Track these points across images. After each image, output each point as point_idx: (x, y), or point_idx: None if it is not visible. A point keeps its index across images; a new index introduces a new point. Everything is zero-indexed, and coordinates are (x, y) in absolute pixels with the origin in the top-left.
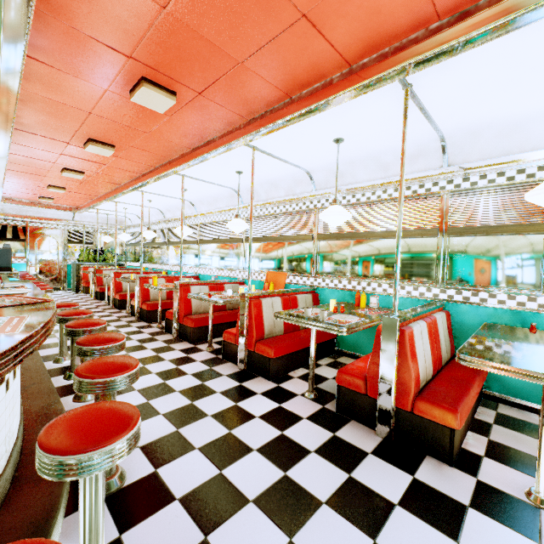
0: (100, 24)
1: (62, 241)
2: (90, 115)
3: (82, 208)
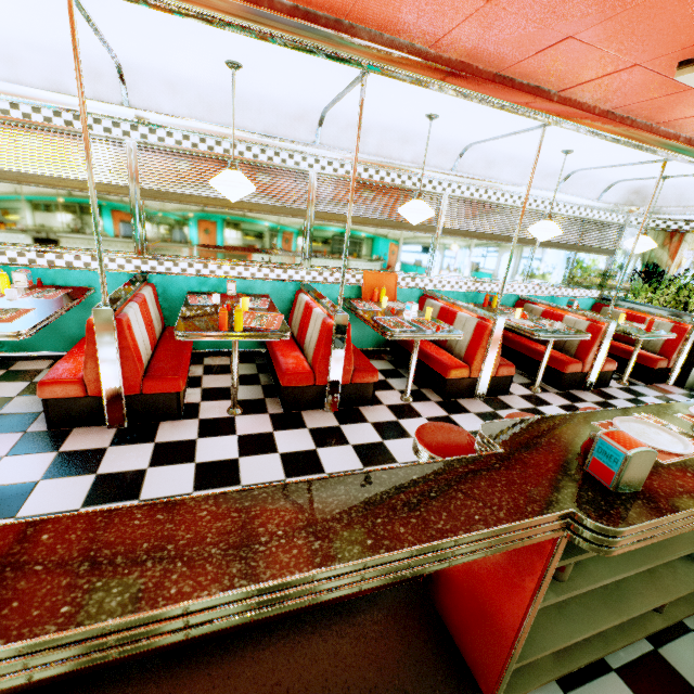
0: None
1: None
2: None
3: None
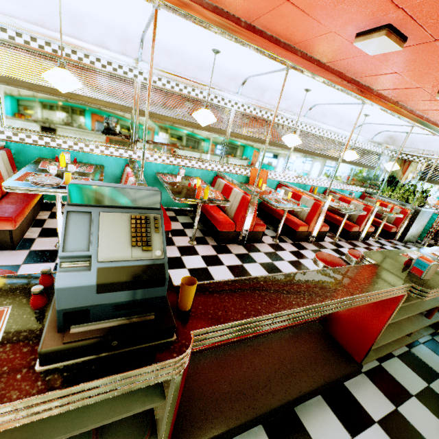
0: None
1: None
2: None
3: None
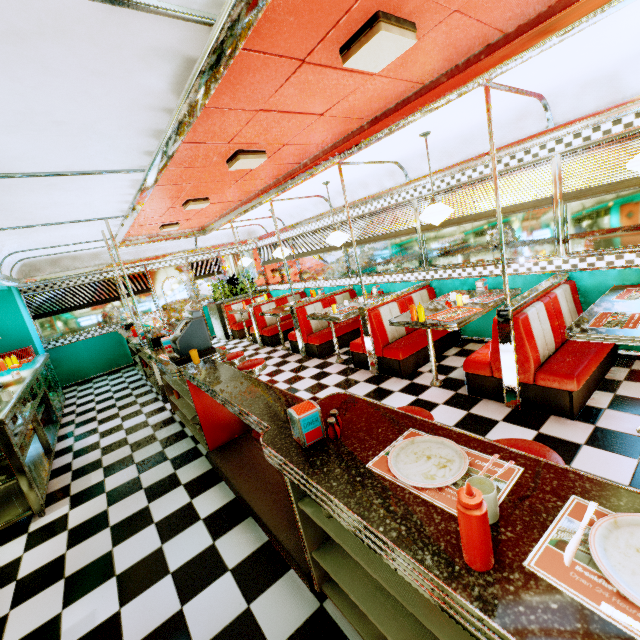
0: None
1: (188, 280)
2: None
3: (211, 227)
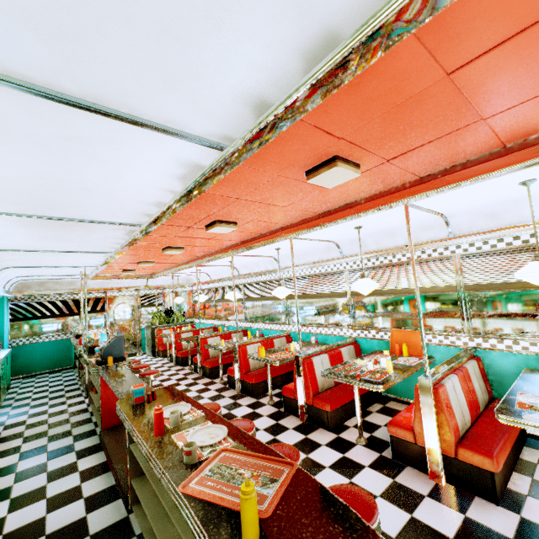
0: (340, 109)
1: (136, 306)
2: (236, 200)
3: (158, 274)
